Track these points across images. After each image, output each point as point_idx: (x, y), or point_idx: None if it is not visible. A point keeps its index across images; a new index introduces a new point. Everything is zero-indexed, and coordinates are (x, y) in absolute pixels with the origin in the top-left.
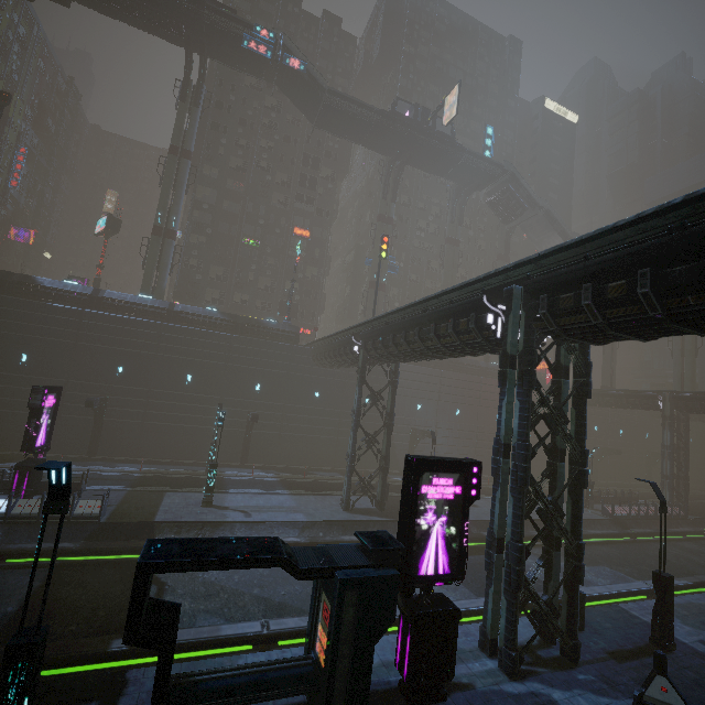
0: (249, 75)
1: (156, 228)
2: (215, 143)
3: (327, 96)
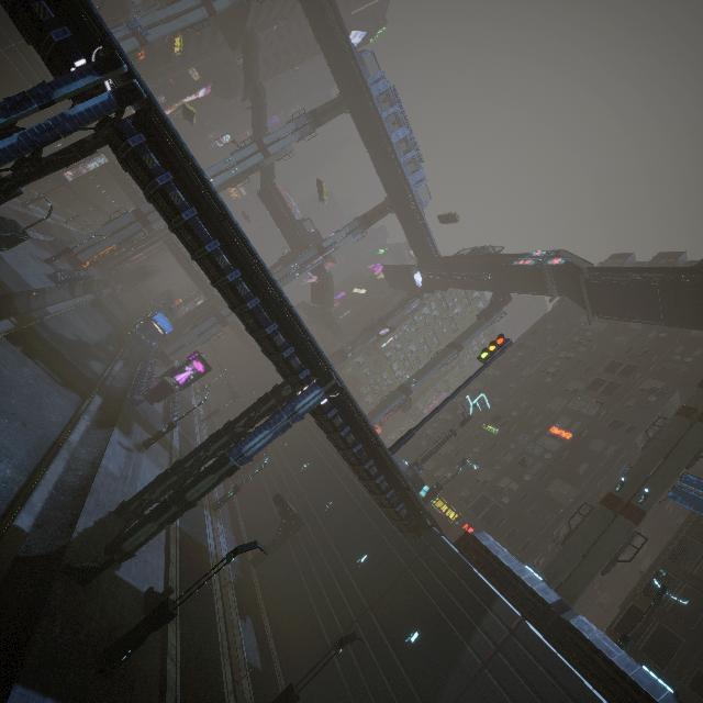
0: (539, 293)
1: (401, 386)
2: (511, 355)
3: (587, 275)
